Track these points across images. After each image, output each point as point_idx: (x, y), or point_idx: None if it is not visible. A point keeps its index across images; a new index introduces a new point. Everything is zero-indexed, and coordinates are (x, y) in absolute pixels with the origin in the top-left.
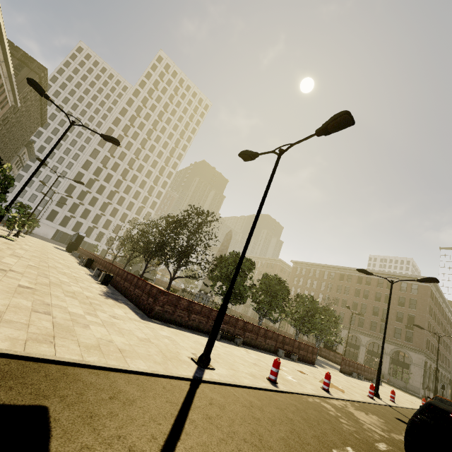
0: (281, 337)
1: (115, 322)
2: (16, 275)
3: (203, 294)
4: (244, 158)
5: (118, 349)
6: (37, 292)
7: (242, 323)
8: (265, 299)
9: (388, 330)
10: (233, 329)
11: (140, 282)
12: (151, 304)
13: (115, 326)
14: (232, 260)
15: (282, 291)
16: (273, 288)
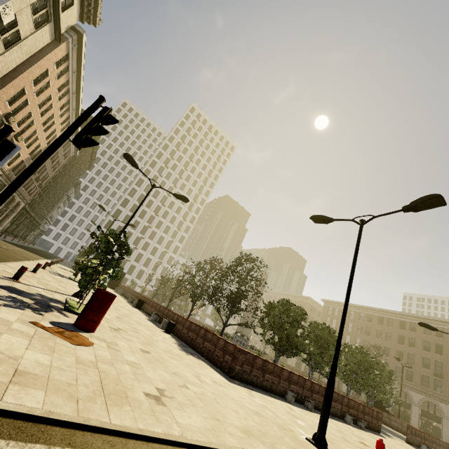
0: (346, 399)
1: (223, 390)
2: (126, 334)
3: (239, 337)
4: (316, 221)
5: (260, 431)
6: (155, 356)
7: (309, 383)
8: (316, 350)
9: (444, 388)
10: (301, 390)
11: (210, 335)
12: (229, 362)
13: (228, 397)
14: (284, 308)
15: (332, 341)
16: (324, 338)
